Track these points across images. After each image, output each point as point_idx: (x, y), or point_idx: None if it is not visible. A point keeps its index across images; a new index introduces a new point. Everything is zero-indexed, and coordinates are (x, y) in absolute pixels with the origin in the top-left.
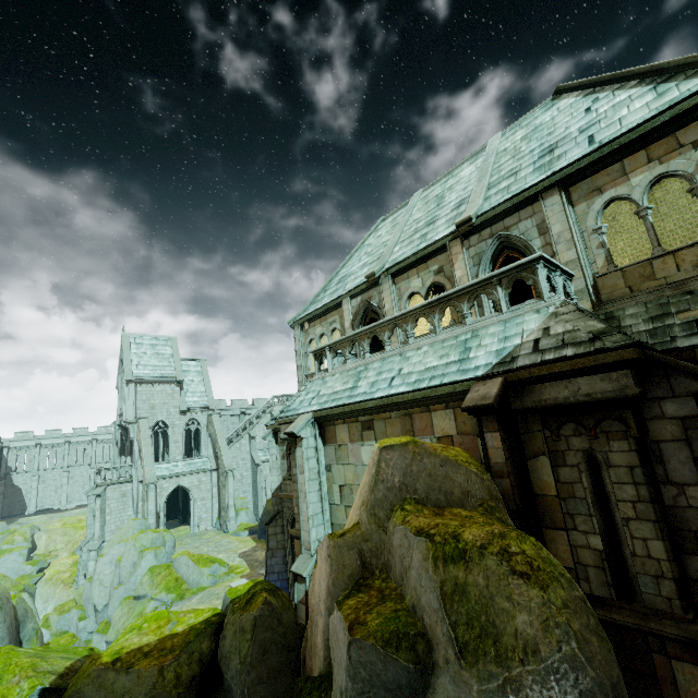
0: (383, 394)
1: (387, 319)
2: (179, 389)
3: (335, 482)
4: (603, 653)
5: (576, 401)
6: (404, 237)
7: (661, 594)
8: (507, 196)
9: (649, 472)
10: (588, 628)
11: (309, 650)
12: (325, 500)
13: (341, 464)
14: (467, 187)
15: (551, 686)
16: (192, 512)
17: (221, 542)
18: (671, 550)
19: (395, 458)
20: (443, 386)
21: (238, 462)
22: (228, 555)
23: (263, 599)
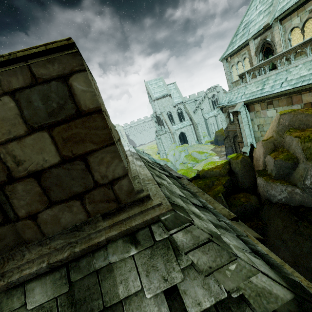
0: (278, 91)
1: (279, 54)
2: (170, 98)
3: (255, 124)
4: None
5: None
6: None
7: None
8: None
9: None
10: None
11: (256, 166)
12: (251, 130)
13: (257, 118)
14: None
15: None
16: (187, 139)
17: (201, 147)
18: None
19: (286, 117)
20: (308, 85)
21: (198, 120)
22: (206, 151)
23: (241, 157)
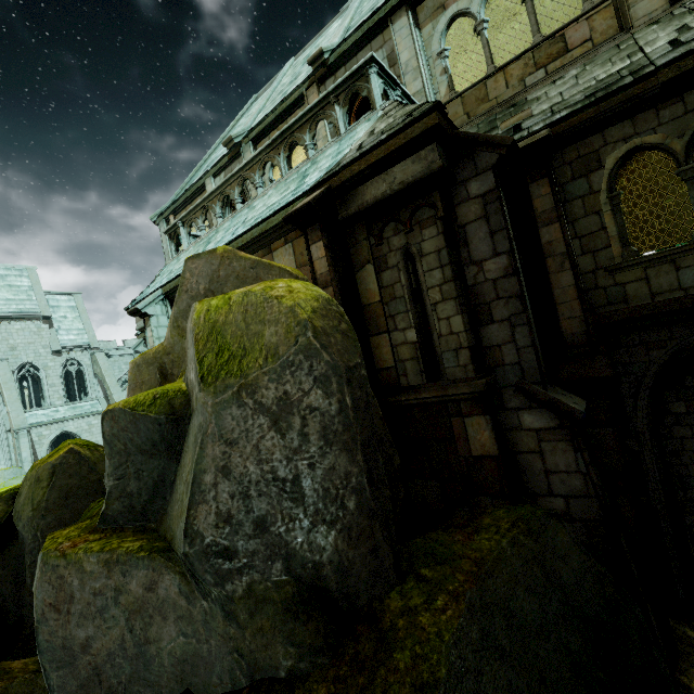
0: (224, 242)
1: (235, 170)
2: (47, 327)
3: None
4: (346, 346)
5: (392, 193)
6: (268, 102)
7: (459, 365)
8: (359, 25)
9: (455, 255)
10: (335, 328)
11: None
12: None
13: None
14: (331, 37)
15: (286, 380)
16: None
17: None
18: (469, 323)
19: (201, 266)
20: (277, 214)
21: None
22: None
23: (67, 449)
